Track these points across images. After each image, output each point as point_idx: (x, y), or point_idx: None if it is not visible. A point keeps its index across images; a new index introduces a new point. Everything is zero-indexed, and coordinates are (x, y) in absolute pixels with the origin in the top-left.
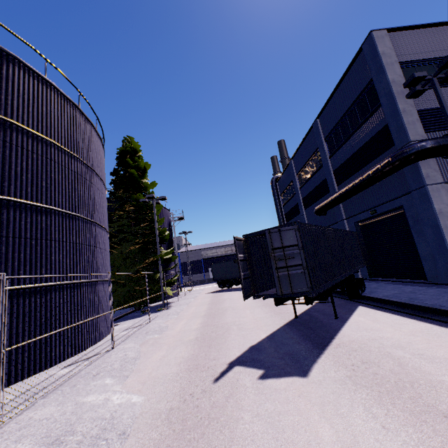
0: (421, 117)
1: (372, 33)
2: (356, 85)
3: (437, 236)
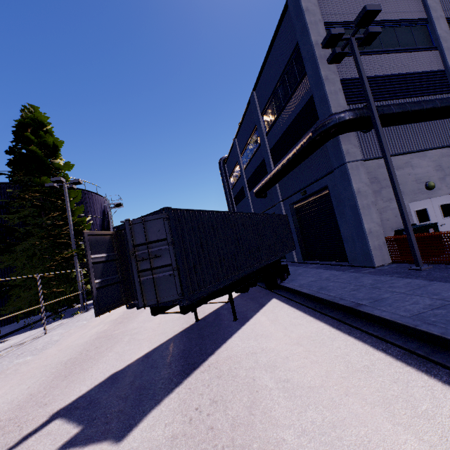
0: (344, 87)
1: None
2: (285, 50)
3: (356, 217)
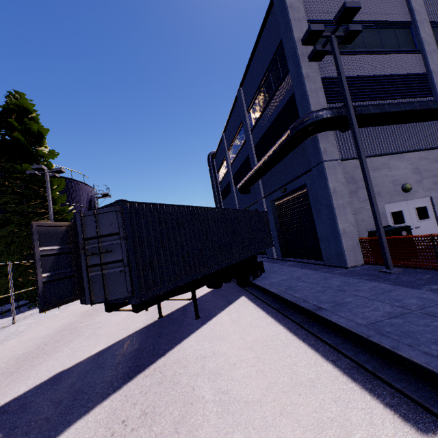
0: (325, 85)
1: None
2: (270, 47)
3: (331, 216)
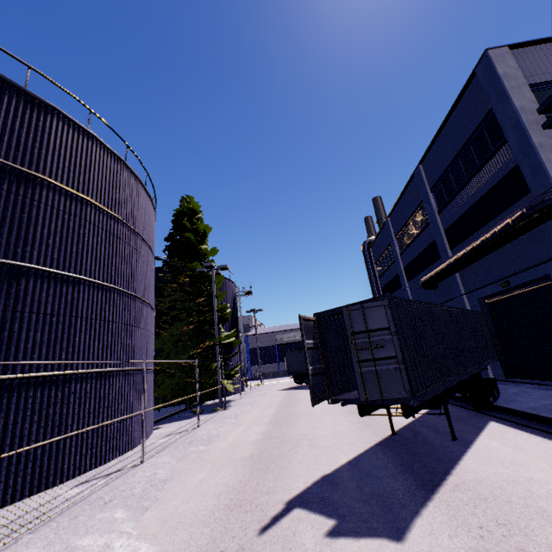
0: None
1: (487, 53)
2: (470, 119)
3: None
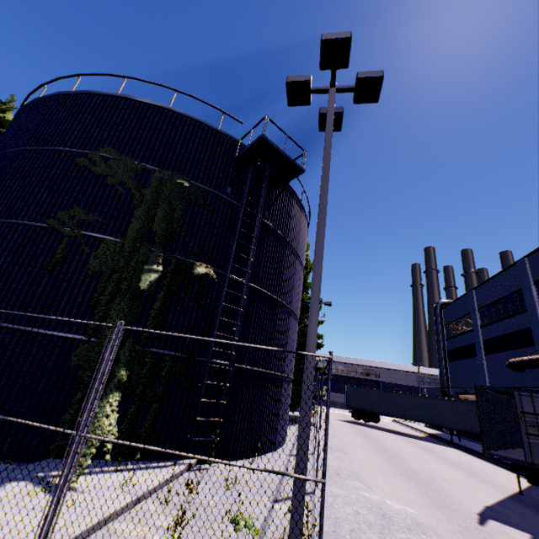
0: None
1: None
2: None
3: None
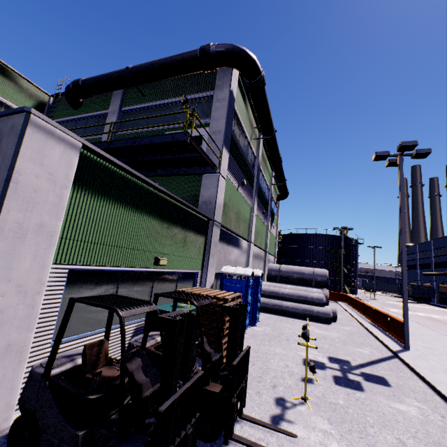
0: None
1: None
2: (445, 243)
3: None
